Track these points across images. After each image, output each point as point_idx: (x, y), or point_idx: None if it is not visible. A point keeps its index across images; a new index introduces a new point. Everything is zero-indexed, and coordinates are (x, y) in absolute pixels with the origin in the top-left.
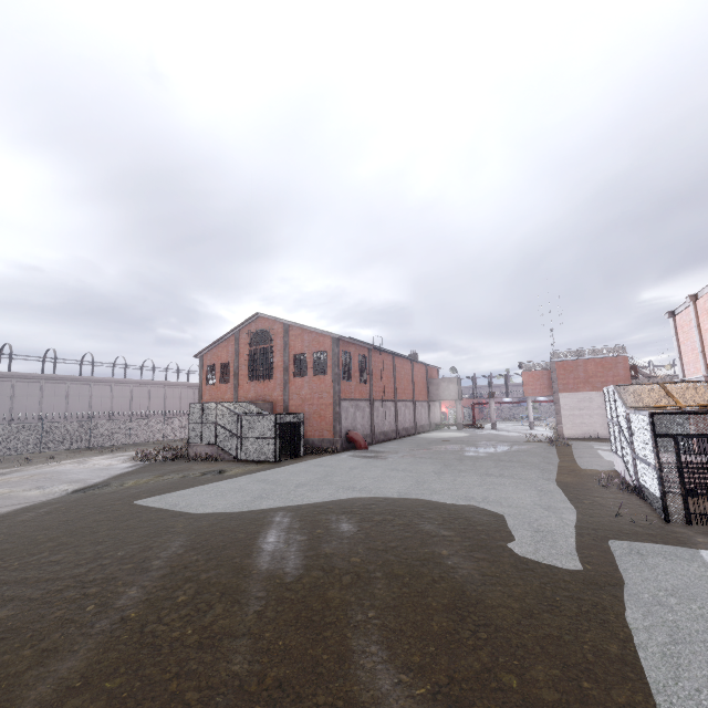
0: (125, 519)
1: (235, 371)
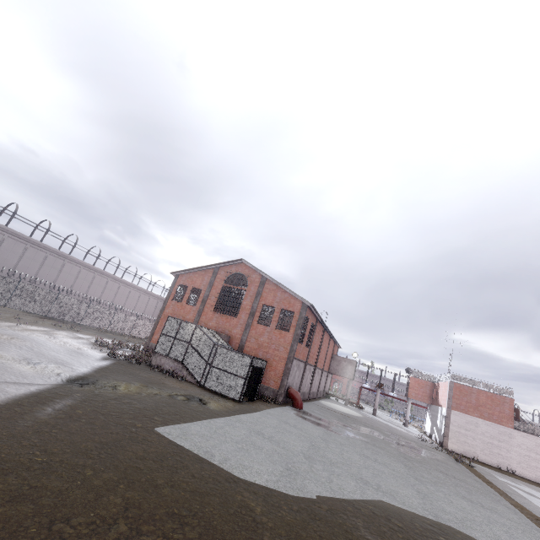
0: (171, 464)
1: (204, 298)
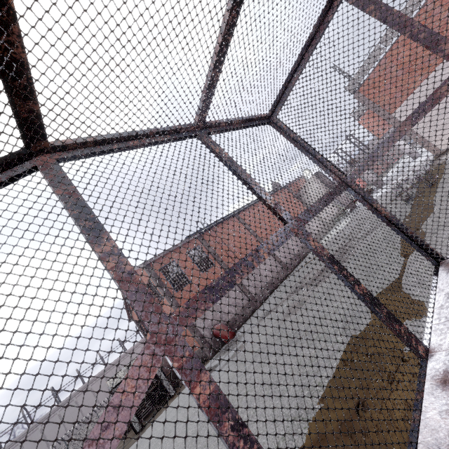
0: None
1: None
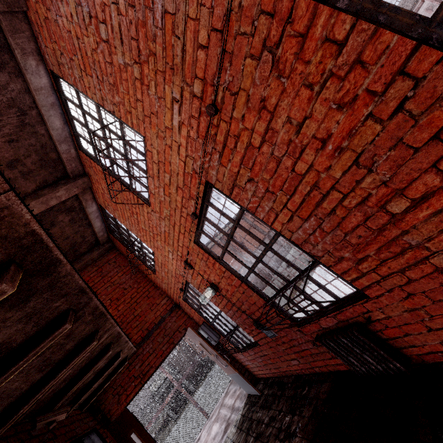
0: None
1: None
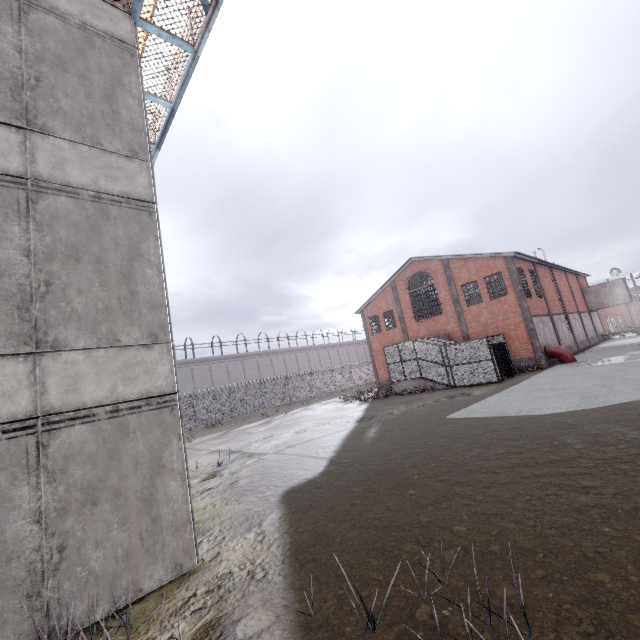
0: (479, 426)
1: (399, 316)
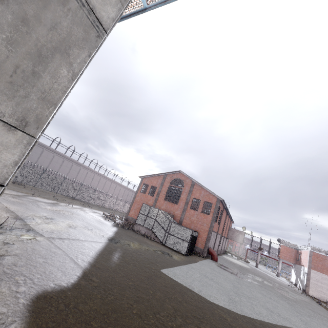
0: (179, 291)
1: (158, 192)
